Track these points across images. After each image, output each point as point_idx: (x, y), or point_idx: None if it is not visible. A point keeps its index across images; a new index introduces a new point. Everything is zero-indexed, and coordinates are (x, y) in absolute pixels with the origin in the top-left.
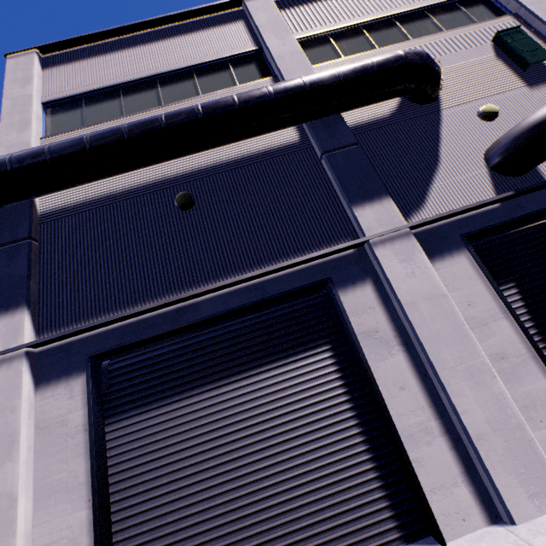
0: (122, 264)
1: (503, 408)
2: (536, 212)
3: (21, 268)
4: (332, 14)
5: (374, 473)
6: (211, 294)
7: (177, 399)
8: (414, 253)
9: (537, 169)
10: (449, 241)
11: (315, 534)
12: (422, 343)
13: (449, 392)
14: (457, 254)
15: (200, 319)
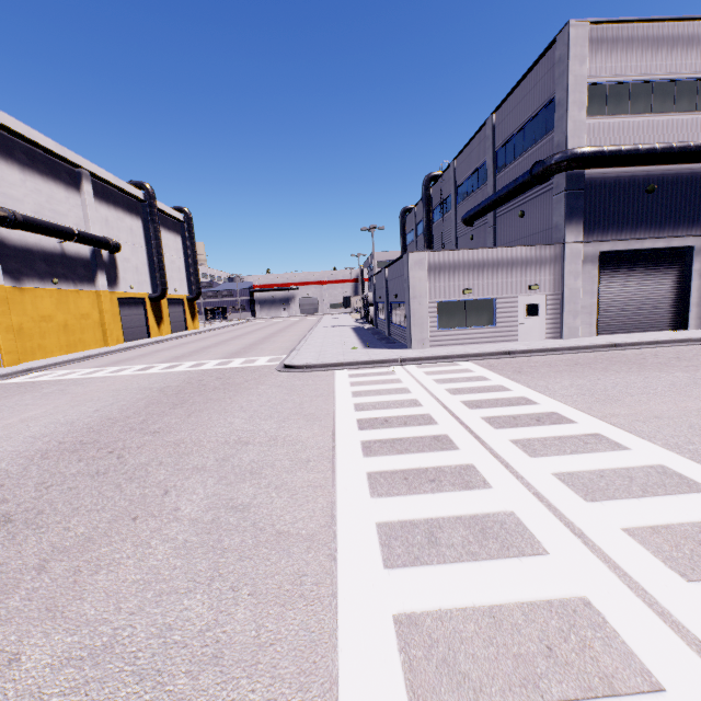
0: (616, 215)
1: None
2: None
3: (581, 206)
4: None
5: (673, 313)
6: (648, 240)
7: (620, 276)
8: None
9: None
10: None
11: (650, 323)
12: None
13: None
14: None
15: (642, 249)
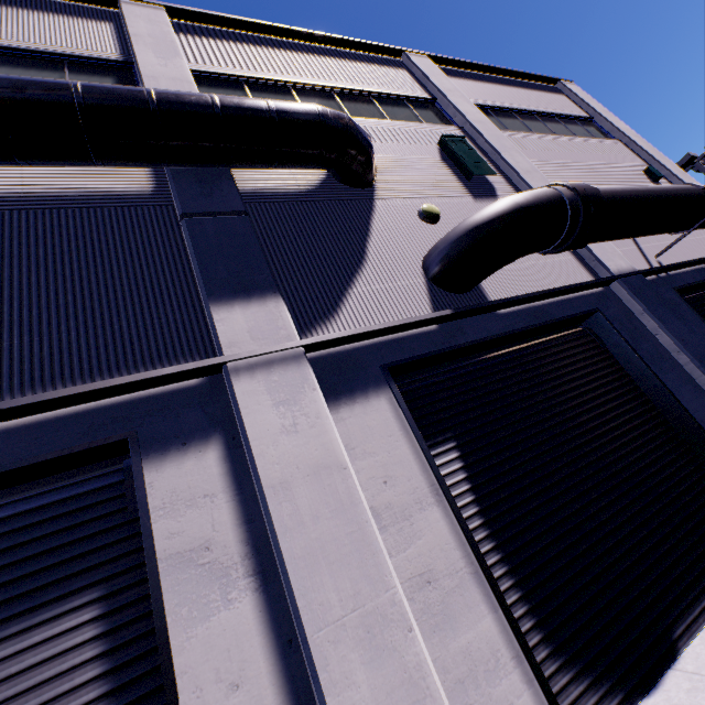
0: None
1: (421, 701)
2: (479, 341)
3: None
4: (253, 61)
5: None
6: None
7: None
8: (303, 390)
9: (481, 288)
10: (366, 373)
11: None
12: (288, 570)
13: (324, 682)
14: (376, 395)
15: None
